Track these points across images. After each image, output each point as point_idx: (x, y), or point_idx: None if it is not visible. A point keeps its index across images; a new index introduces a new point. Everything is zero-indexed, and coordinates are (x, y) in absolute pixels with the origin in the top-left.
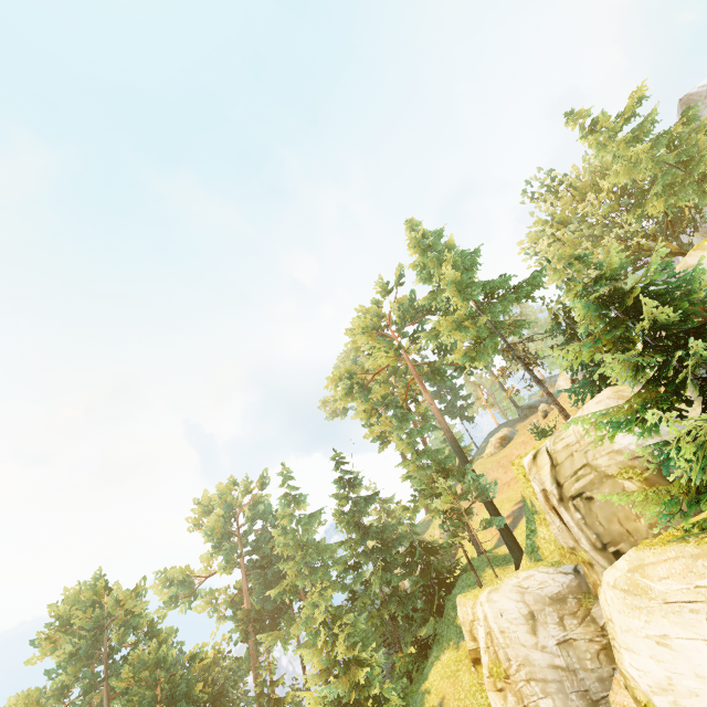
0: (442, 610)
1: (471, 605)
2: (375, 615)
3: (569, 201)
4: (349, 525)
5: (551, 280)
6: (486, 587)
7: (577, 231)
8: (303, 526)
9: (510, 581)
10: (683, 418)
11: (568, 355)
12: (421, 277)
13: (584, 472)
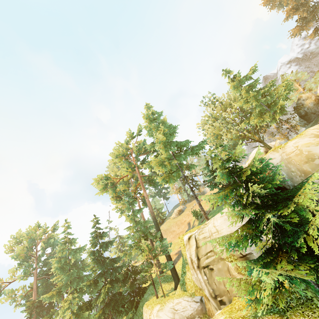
0: (138, 304)
1: (149, 313)
2: (101, 311)
3: (219, 109)
4: (94, 260)
5: (207, 154)
6: (158, 303)
7: (221, 122)
8: (71, 255)
9: (169, 305)
10: (260, 239)
11: (210, 199)
12: (148, 134)
13: (211, 254)
